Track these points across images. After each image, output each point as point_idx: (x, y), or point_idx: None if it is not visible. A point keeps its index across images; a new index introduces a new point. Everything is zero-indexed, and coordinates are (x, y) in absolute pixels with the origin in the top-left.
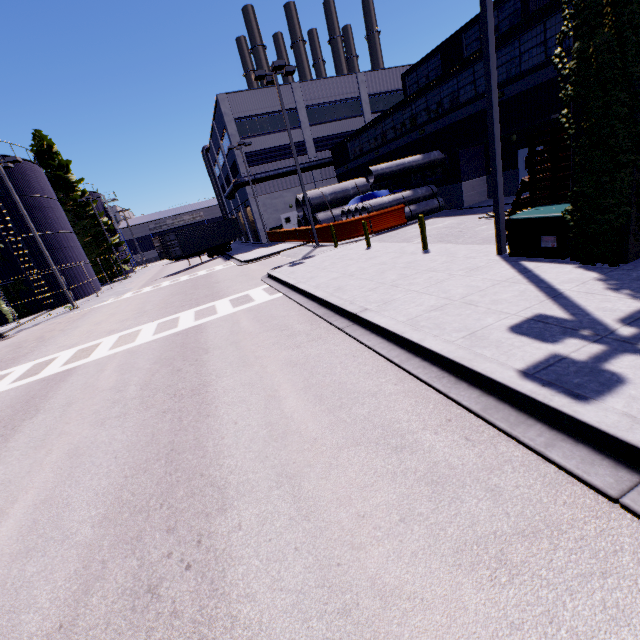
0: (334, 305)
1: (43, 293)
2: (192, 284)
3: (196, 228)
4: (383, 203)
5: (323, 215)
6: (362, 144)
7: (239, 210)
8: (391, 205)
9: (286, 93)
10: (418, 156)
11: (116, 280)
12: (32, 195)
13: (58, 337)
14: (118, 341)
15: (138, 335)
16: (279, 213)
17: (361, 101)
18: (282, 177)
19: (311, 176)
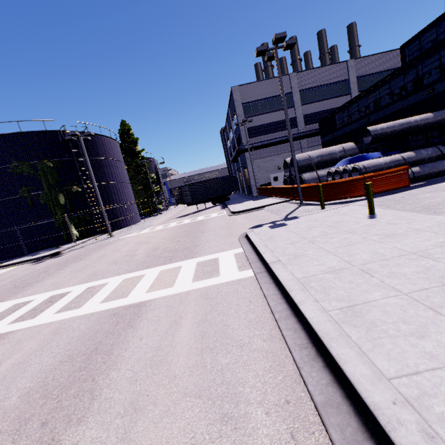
0: (358, 394)
1: (100, 222)
2: (186, 229)
3: (205, 183)
4: (378, 164)
5: (308, 175)
6: (351, 114)
7: (240, 170)
8: (388, 166)
9: (284, 82)
10: (427, 114)
11: (152, 215)
12: (106, 158)
13: (69, 268)
14: (76, 297)
15: (95, 294)
16: (269, 173)
17: (349, 82)
18: (274, 145)
19: (299, 144)
